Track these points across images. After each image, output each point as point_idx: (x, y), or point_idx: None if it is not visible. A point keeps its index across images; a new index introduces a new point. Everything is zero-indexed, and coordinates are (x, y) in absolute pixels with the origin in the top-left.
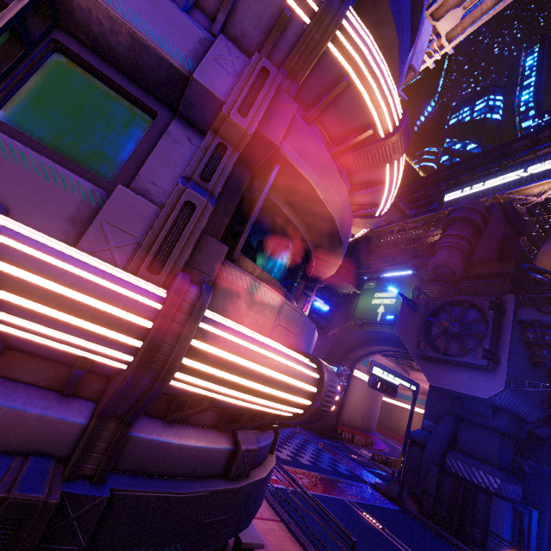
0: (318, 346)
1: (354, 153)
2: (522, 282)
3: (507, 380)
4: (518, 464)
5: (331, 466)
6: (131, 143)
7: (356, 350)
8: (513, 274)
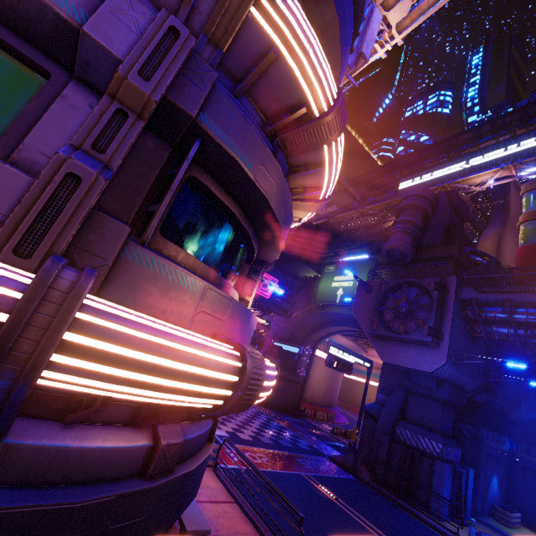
0: (281, 328)
1: (290, 133)
2: (464, 264)
3: (449, 355)
4: (459, 429)
5: (292, 442)
6: (19, 107)
7: (318, 331)
8: (456, 257)
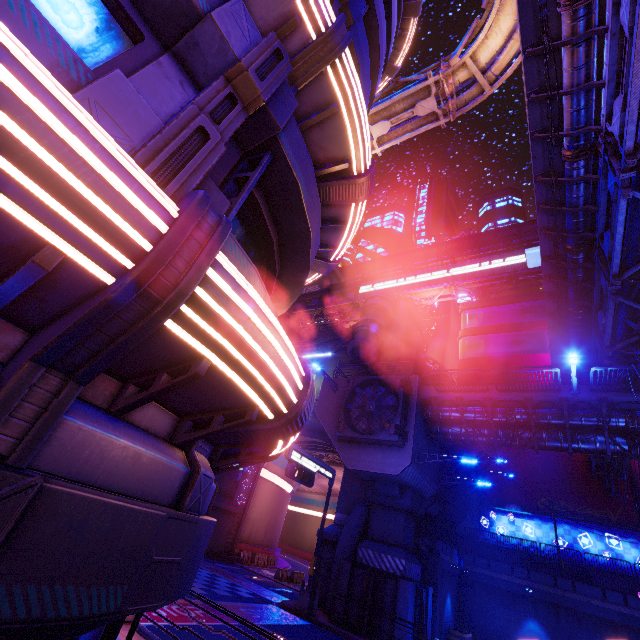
0: None
1: (328, 183)
2: (420, 369)
3: (413, 455)
4: (417, 545)
5: (230, 591)
6: (101, 53)
7: None
8: (415, 360)
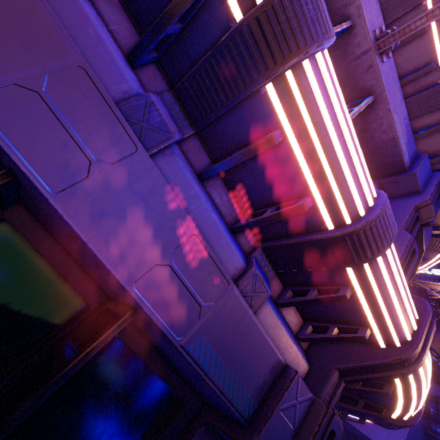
0: None
1: None
2: None
3: None
4: None
5: None
6: None
7: None
8: None
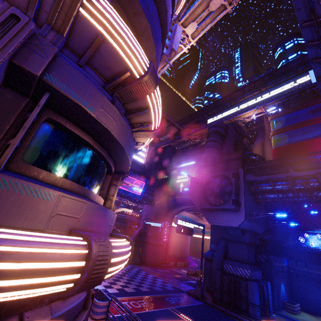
0: (149, 212)
1: (123, 89)
2: (246, 161)
3: (245, 214)
4: (258, 258)
5: (162, 287)
6: None
7: (172, 211)
8: (242, 157)
